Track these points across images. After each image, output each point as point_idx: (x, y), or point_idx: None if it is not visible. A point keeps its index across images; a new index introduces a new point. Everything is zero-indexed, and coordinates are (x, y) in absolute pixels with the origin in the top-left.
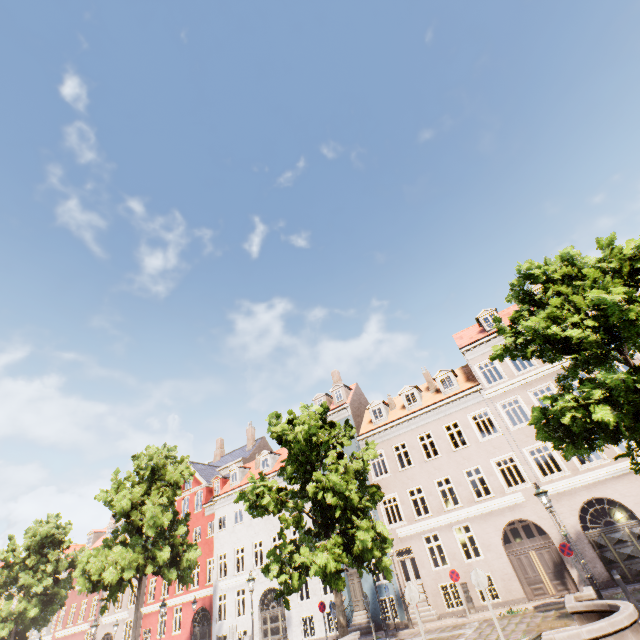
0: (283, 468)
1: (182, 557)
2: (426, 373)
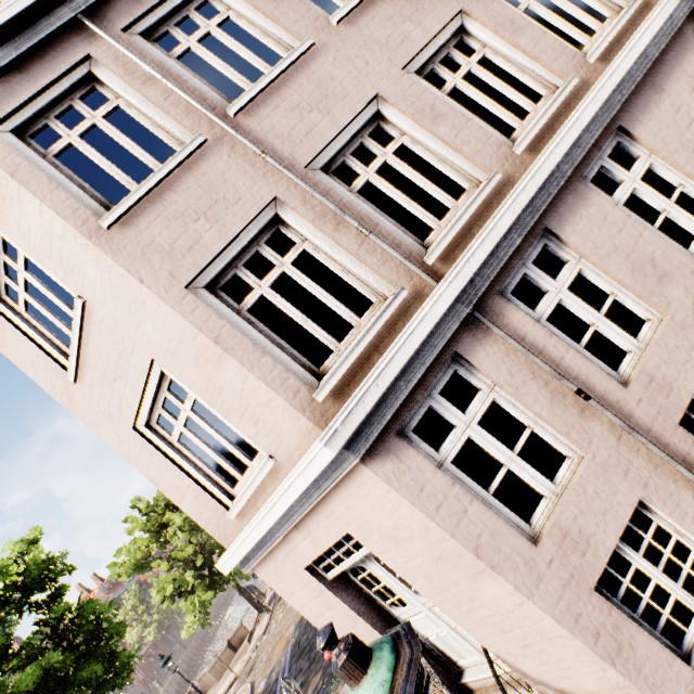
0: None
1: None
2: None
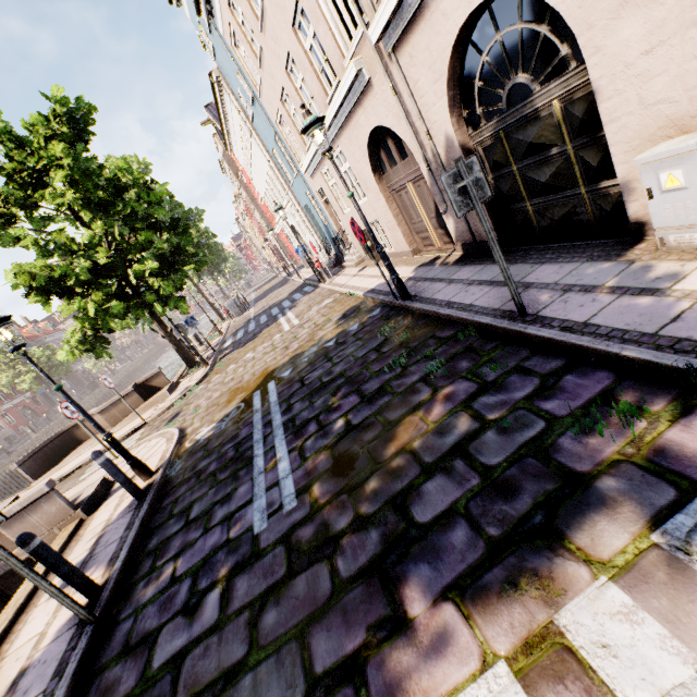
0: None
1: None
2: None
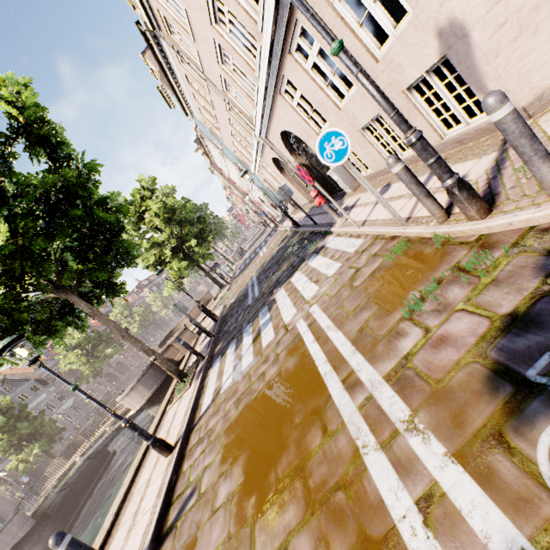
0: None
1: None
2: None
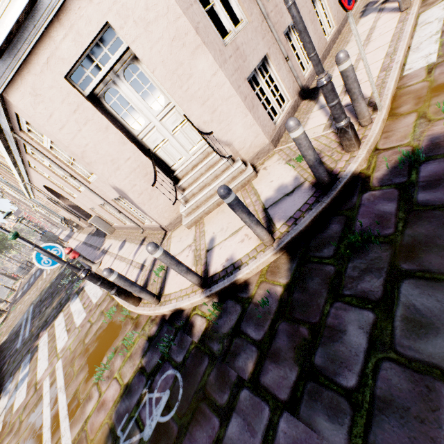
0: None
1: None
2: None
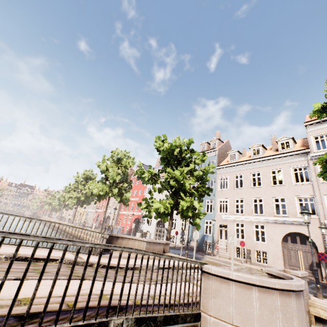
0: (164, 168)
1: (124, 195)
2: (273, 138)
